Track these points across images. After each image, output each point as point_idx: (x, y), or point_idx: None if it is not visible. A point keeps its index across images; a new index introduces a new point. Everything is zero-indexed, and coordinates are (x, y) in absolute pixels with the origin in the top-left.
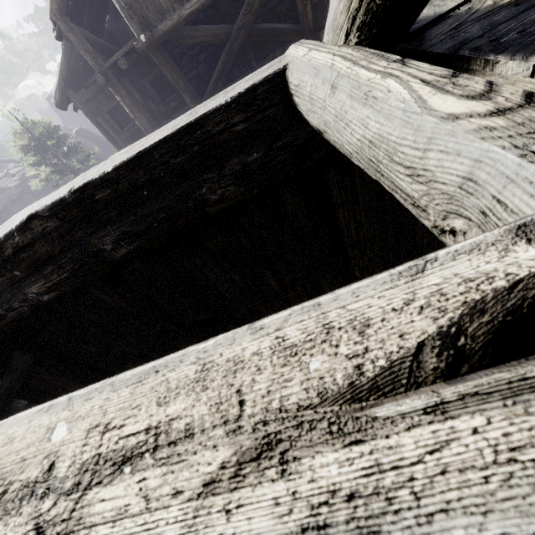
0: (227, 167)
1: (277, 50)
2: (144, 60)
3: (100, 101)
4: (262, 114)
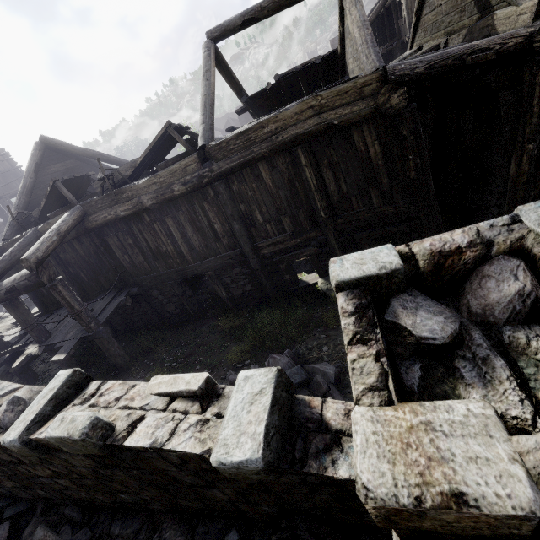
0: None
1: None
2: None
3: None
4: None
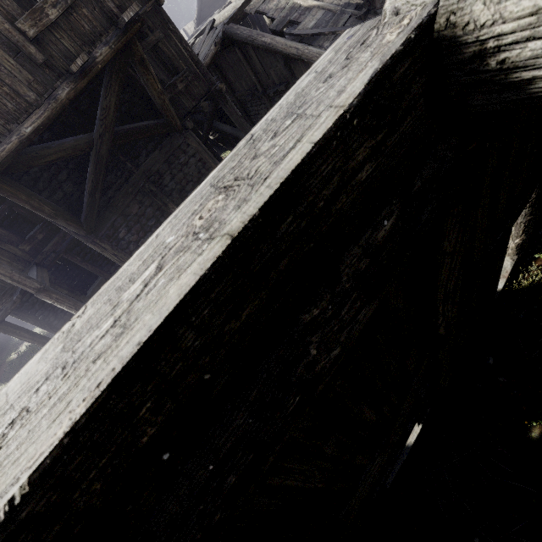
0: (345, 274)
1: (148, 146)
2: None
3: None
4: (397, 131)
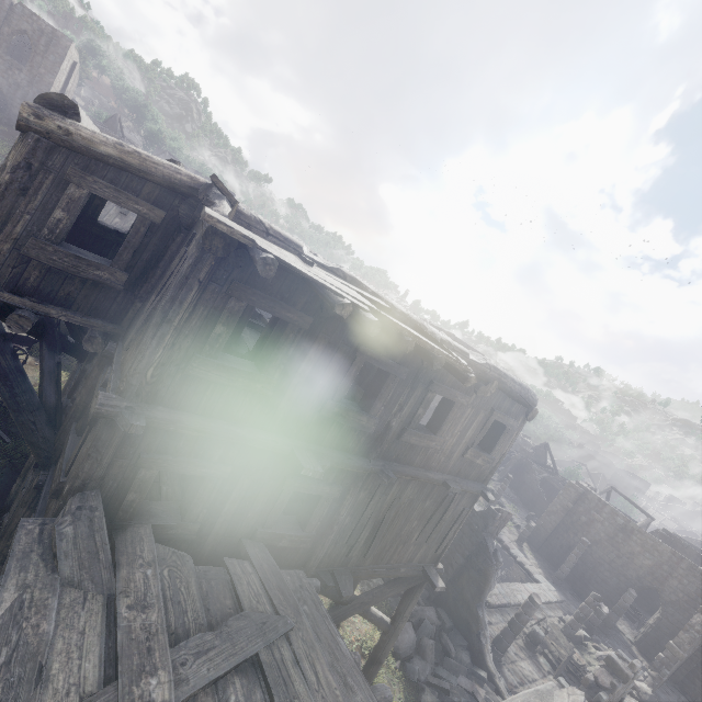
0: None
1: None
2: None
3: None
4: None
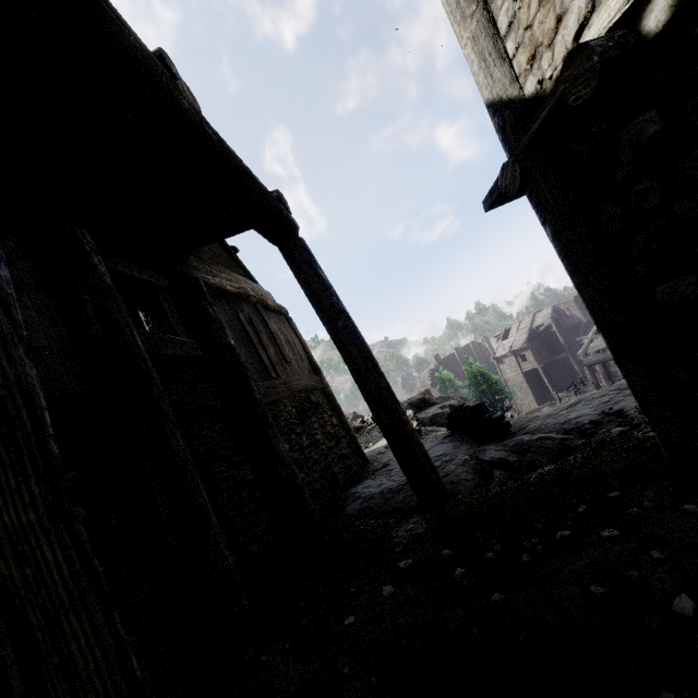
0: None
1: None
2: (544, 340)
3: (534, 346)
4: None
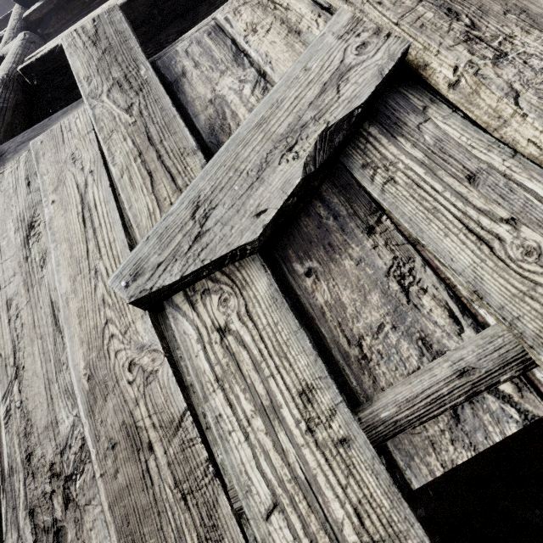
0: None
1: None
2: None
3: None
4: None
